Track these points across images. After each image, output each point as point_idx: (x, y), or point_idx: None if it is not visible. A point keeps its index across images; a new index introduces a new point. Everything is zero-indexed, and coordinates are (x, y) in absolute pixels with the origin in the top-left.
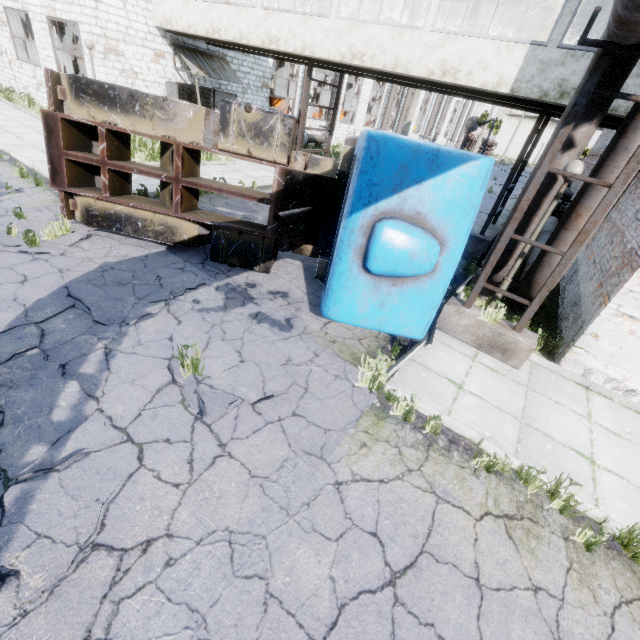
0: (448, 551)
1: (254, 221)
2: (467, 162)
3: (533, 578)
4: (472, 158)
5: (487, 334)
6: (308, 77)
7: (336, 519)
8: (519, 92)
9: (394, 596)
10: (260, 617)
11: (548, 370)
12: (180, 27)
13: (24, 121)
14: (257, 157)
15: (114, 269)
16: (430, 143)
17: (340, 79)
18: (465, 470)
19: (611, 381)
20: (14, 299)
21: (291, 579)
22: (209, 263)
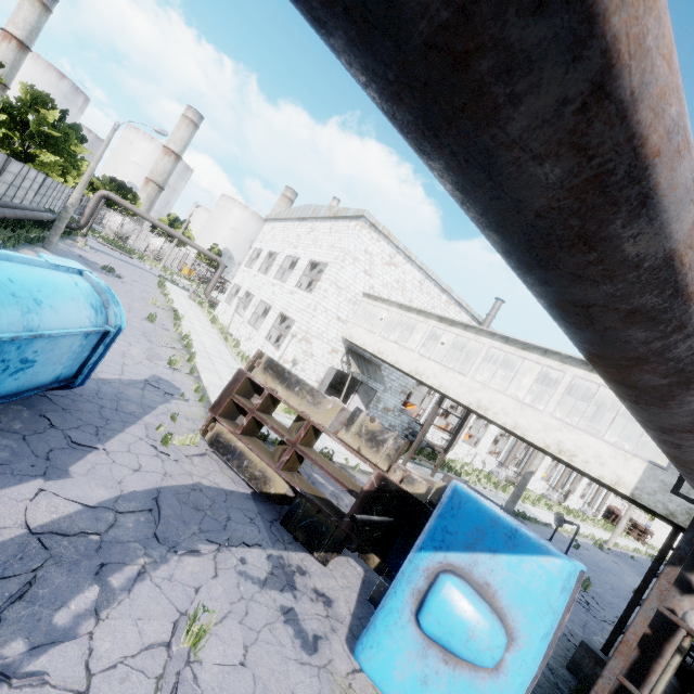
0: None
1: (339, 501)
2: (546, 555)
3: None
4: (552, 553)
5: None
6: (438, 405)
7: None
8: (640, 499)
9: None
10: None
11: None
12: (357, 342)
13: (224, 355)
14: (364, 455)
15: (201, 491)
16: (510, 519)
17: (466, 414)
18: None
19: None
20: (120, 482)
21: None
22: (277, 525)
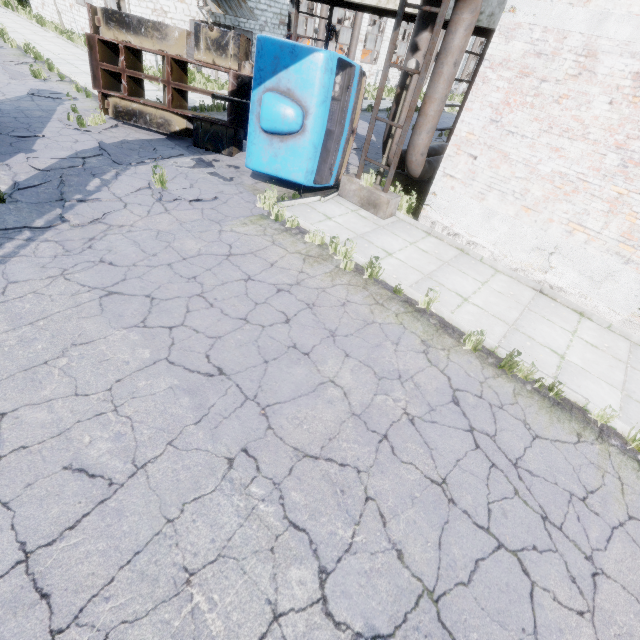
0: (265, 256)
1: None
2: (313, 53)
3: (304, 270)
4: (315, 51)
5: (365, 195)
6: (296, 10)
7: (213, 238)
8: None
9: (227, 258)
10: (163, 249)
11: (408, 224)
12: None
13: (81, 56)
14: (219, 66)
15: (129, 143)
16: (292, 42)
17: (330, 12)
18: (299, 241)
19: (445, 229)
20: (71, 148)
21: (181, 245)
22: (192, 147)
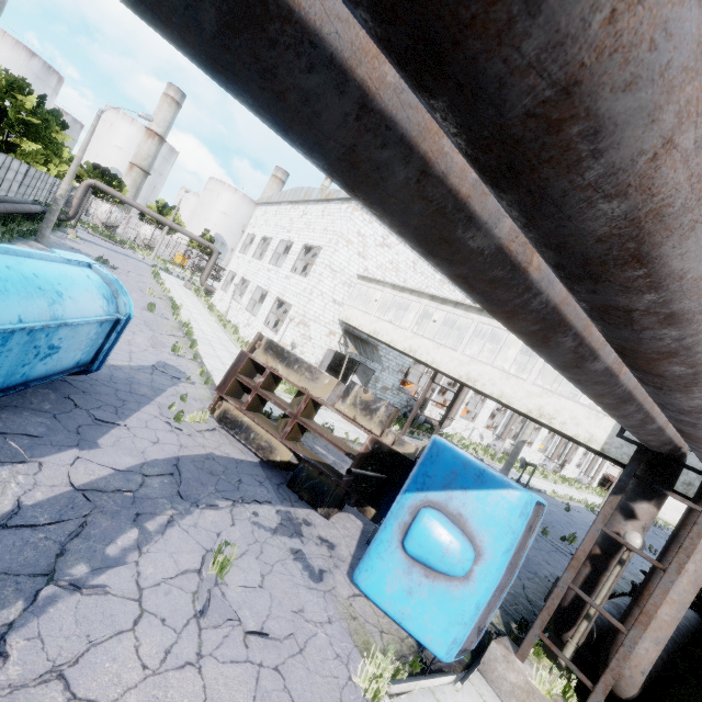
0: None
1: (340, 469)
2: (508, 488)
3: None
4: (512, 487)
5: None
6: (431, 380)
7: None
8: (609, 453)
9: None
10: None
11: None
12: (354, 324)
13: (224, 341)
14: (359, 423)
15: (214, 460)
16: (480, 463)
17: (459, 388)
18: None
19: None
20: (143, 452)
21: None
22: (284, 487)
